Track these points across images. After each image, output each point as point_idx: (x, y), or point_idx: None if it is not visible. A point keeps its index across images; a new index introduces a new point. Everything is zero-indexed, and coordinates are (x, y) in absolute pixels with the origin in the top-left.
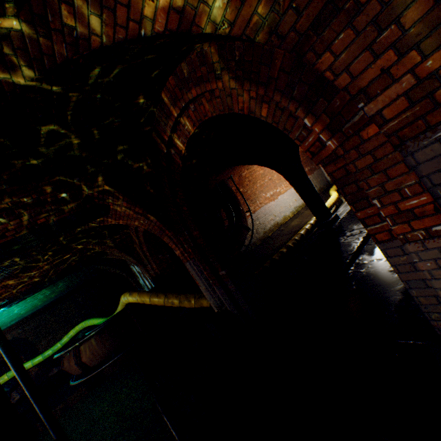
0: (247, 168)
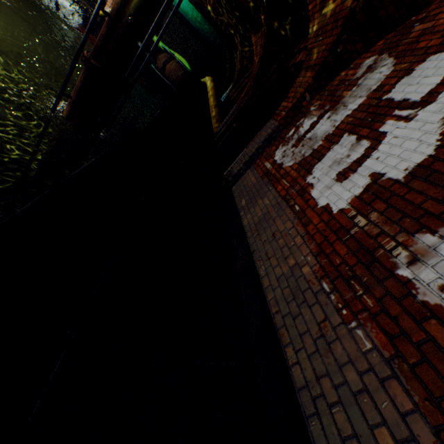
0: None
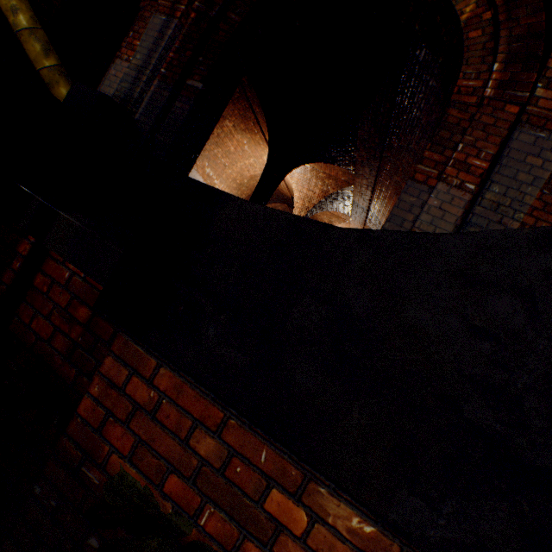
0: (236, 124)
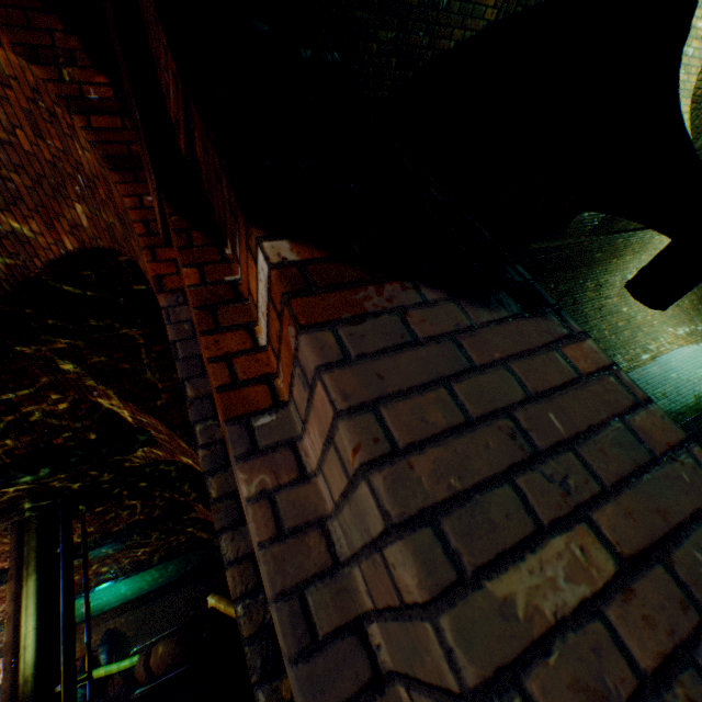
0: None
